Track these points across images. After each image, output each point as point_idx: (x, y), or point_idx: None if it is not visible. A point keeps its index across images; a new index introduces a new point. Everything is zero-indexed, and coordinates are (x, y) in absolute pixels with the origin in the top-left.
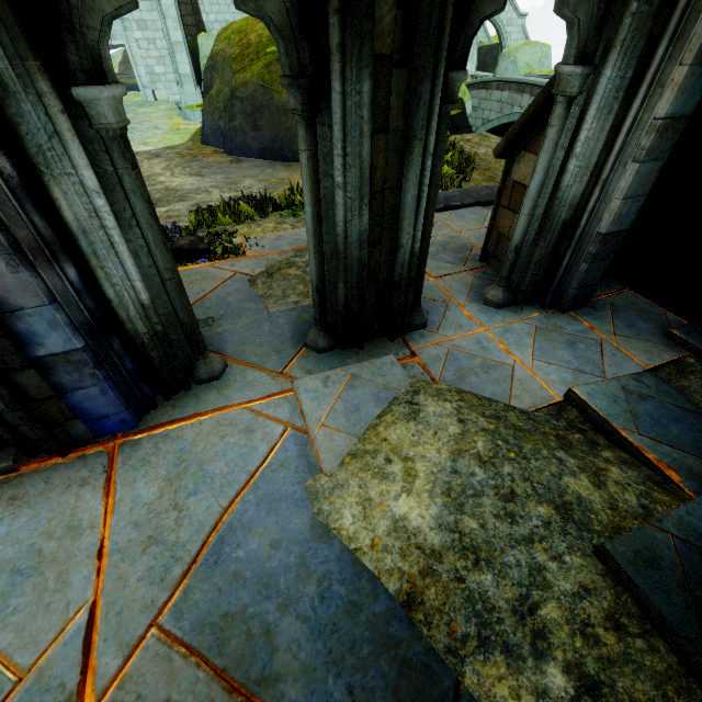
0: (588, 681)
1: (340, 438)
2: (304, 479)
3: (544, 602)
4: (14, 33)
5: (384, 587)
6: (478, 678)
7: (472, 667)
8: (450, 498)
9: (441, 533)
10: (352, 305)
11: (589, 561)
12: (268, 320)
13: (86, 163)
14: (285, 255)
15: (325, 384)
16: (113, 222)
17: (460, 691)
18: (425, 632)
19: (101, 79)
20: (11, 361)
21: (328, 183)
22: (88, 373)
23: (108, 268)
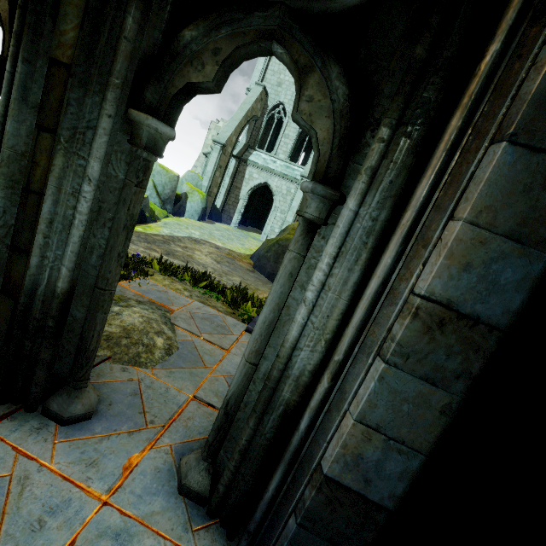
0: None
1: None
2: None
3: None
4: None
5: None
6: None
7: None
8: None
9: None
10: None
11: None
12: None
13: None
14: (138, 297)
15: None
16: None
17: None
18: None
19: None
20: None
21: None
22: None
23: None
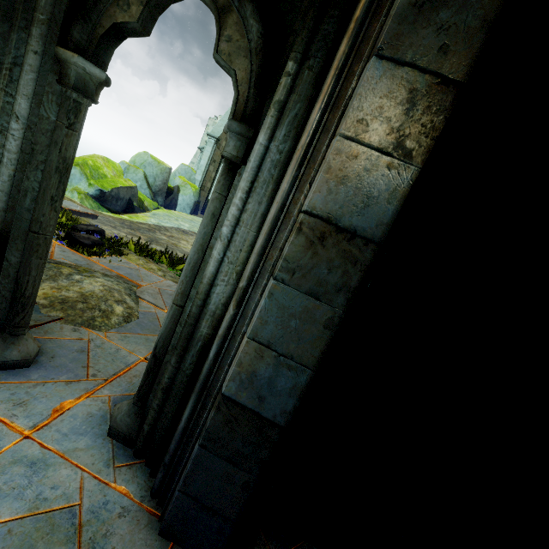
0: None
1: None
2: None
3: None
4: None
5: None
6: None
7: None
8: None
9: None
10: None
11: None
12: None
13: None
14: (106, 271)
15: None
16: None
17: None
18: None
19: None
20: None
21: None
22: None
23: None
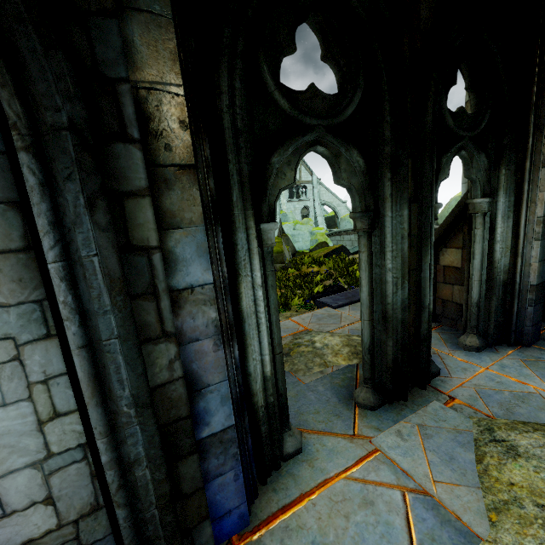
0: None
1: (463, 492)
2: None
3: None
4: (247, 197)
5: None
6: None
7: None
8: None
9: None
10: (398, 359)
11: None
12: (308, 390)
13: (259, 268)
14: (286, 339)
15: (402, 438)
16: (263, 307)
17: None
18: None
19: (270, 220)
20: (183, 446)
21: (377, 270)
22: (231, 453)
23: (252, 345)
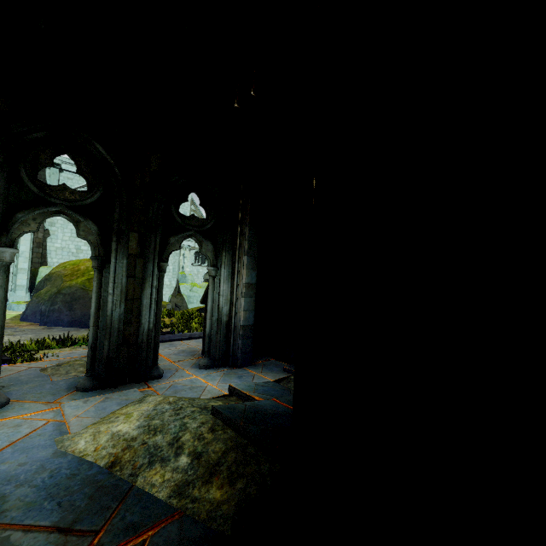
0: (197, 454)
1: (88, 419)
2: (55, 438)
3: (184, 435)
4: None
5: (98, 465)
6: (145, 479)
7: (142, 476)
8: (148, 417)
9: (139, 429)
10: (112, 356)
11: (208, 416)
12: (50, 383)
13: None
14: (74, 358)
15: (85, 402)
16: None
17: (132, 488)
18: (118, 474)
19: (11, 247)
20: None
21: (106, 294)
22: None
23: None
